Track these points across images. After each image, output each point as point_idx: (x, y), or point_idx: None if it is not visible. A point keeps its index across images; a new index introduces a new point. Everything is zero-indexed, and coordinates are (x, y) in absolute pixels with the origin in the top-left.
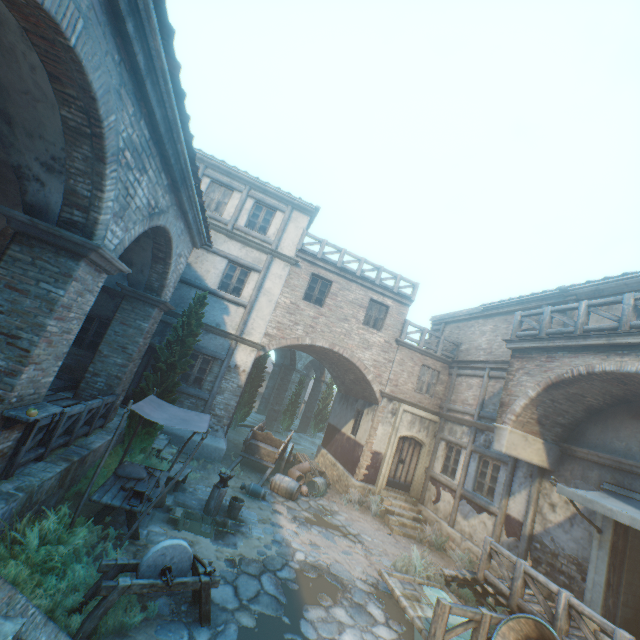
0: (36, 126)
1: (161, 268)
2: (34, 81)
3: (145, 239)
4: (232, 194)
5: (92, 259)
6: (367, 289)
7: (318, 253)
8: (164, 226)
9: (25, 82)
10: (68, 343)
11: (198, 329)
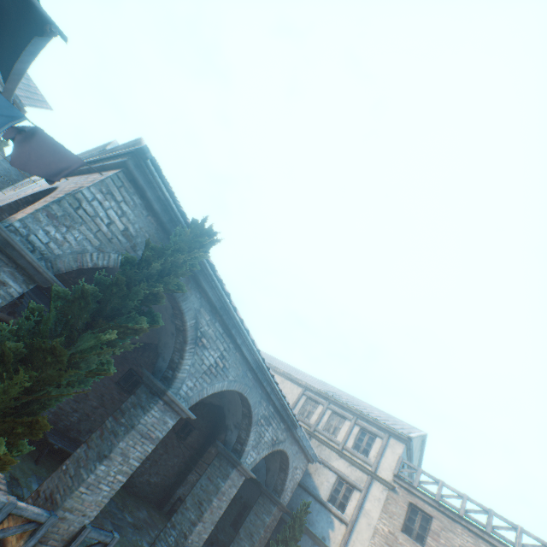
0: (235, 411)
1: (283, 475)
2: (237, 399)
3: (277, 454)
4: (344, 421)
5: (238, 468)
6: (476, 535)
7: (413, 480)
8: (282, 449)
9: (235, 399)
10: (219, 514)
11: (299, 533)
